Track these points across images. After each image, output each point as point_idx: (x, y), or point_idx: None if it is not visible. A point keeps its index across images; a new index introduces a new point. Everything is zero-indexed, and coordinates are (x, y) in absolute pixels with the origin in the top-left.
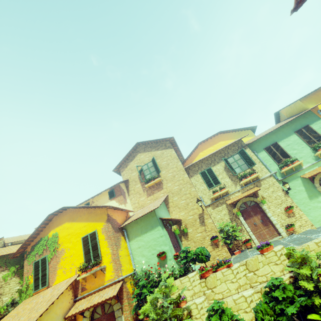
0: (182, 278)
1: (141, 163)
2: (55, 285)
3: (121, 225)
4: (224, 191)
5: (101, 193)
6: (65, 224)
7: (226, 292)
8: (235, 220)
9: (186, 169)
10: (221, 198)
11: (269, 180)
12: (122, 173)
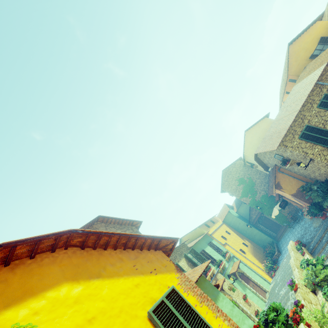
0: None
1: None
2: None
3: None
4: None
5: None
6: (63, 290)
7: None
8: None
9: None
10: None
11: (219, 275)
12: None
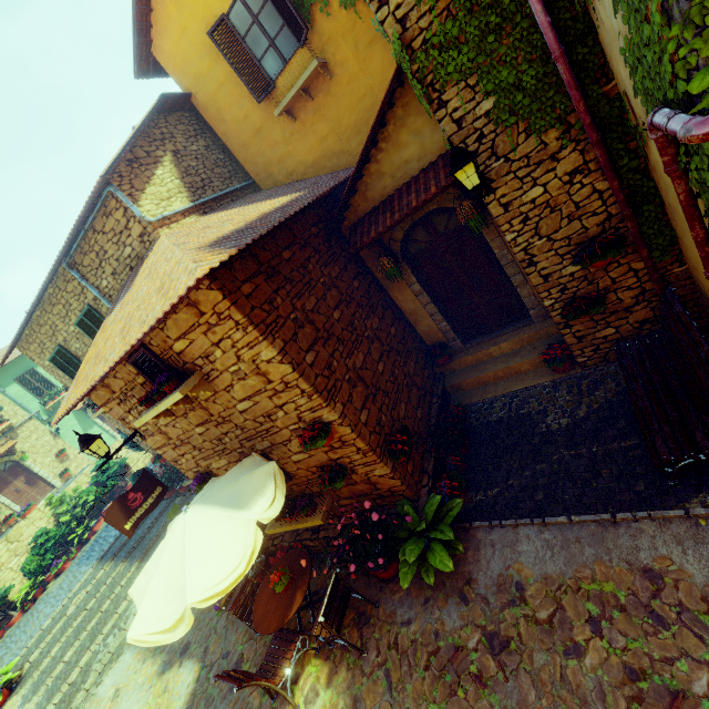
0: None
1: None
2: None
3: None
4: None
5: None
6: None
7: None
8: None
9: None
10: None
11: (30, 425)
12: None
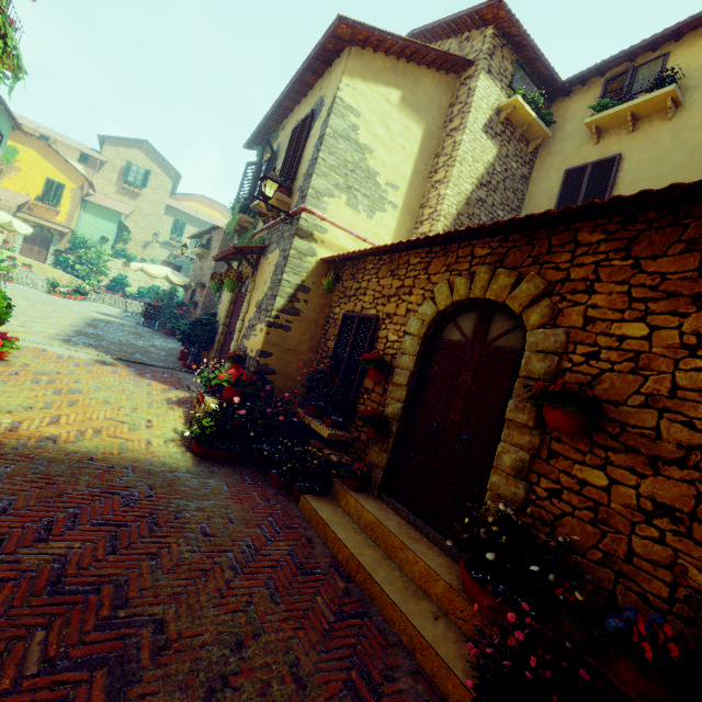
0: (112, 258)
1: (135, 161)
2: (0, 186)
3: (86, 198)
4: (179, 245)
5: (71, 145)
6: (32, 151)
7: (132, 278)
8: None
9: (168, 206)
10: (172, 247)
11: None
12: (106, 147)
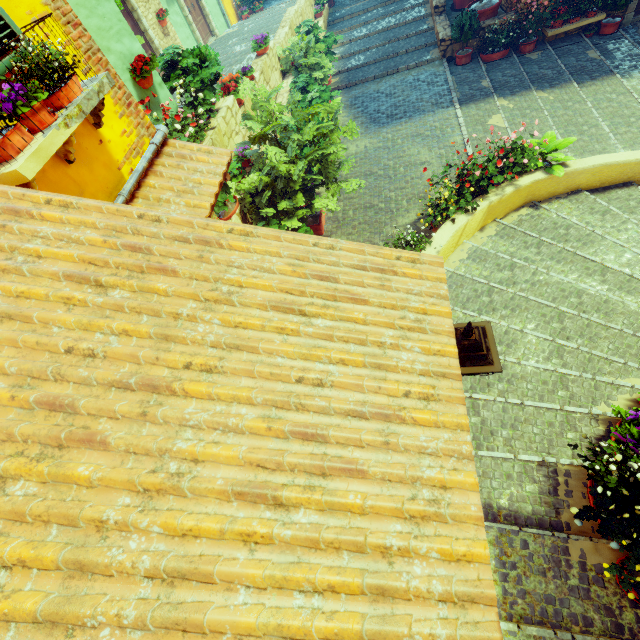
0: (224, 112)
1: None
2: None
3: None
4: None
5: None
6: None
7: None
8: None
9: None
10: None
11: None
12: None
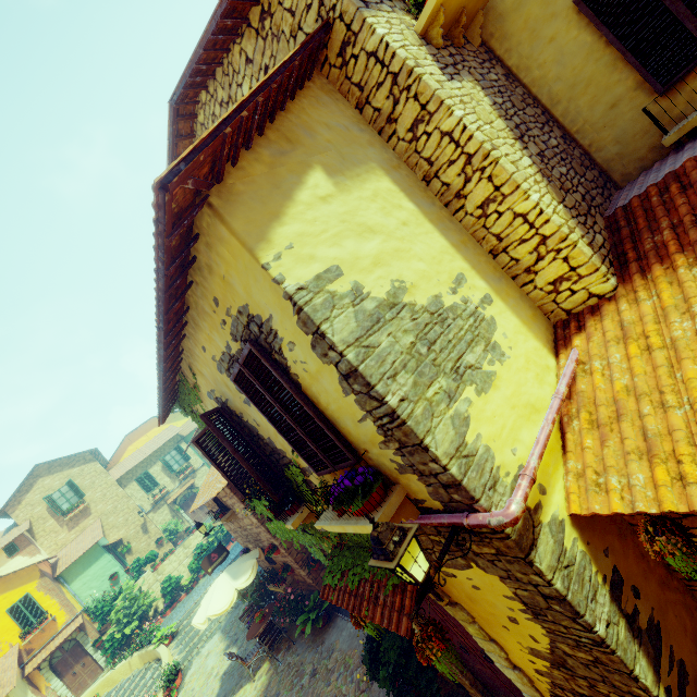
0: (139, 580)
1: (49, 491)
2: None
3: (57, 574)
4: (165, 492)
5: None
6: None
7: (172, 569)
8: (177, 516)
9: (118, 480)
10: (163, 500)
11: (203, 469)
12: (14, 514)
